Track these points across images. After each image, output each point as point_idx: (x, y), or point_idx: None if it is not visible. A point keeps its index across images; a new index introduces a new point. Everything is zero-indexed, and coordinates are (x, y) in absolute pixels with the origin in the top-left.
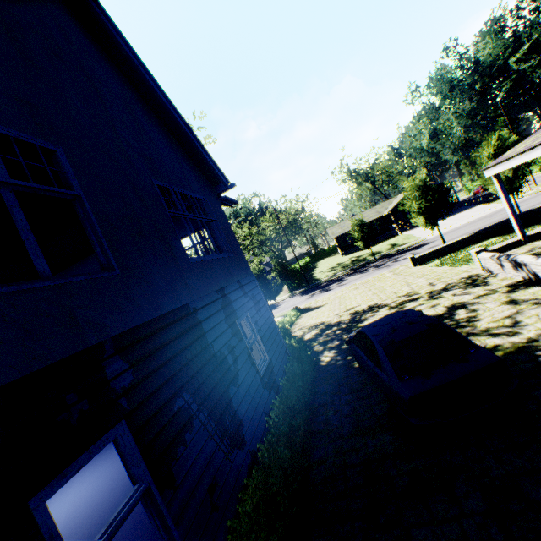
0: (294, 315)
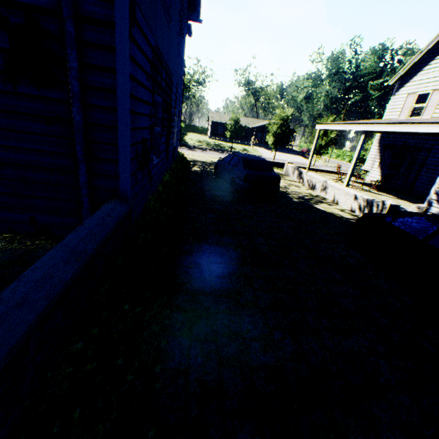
0: None
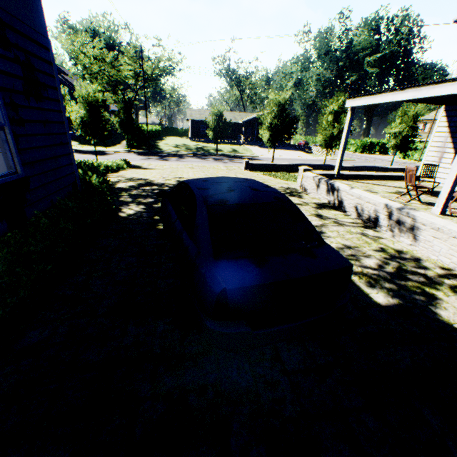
0: (119, 165)
